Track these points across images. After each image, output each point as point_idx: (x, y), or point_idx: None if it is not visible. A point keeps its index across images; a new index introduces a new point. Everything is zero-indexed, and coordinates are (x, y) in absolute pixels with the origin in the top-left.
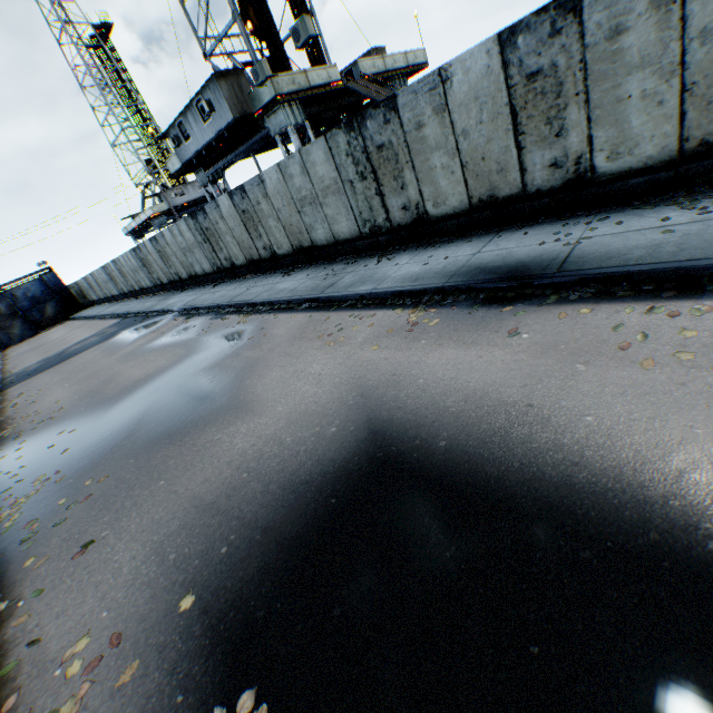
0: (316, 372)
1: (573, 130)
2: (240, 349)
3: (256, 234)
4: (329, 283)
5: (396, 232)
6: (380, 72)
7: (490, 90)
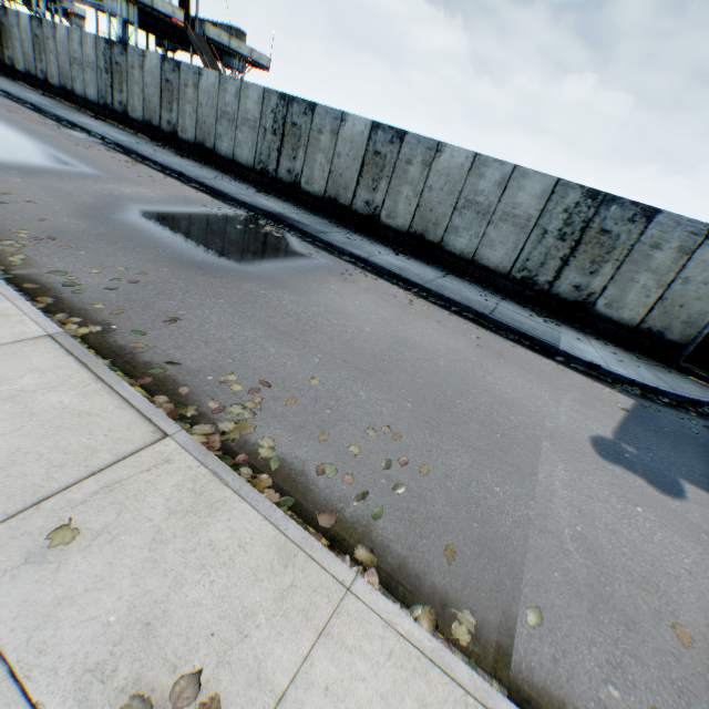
0: None
1: (175, 113)
2: None
3: (41, 59)
4: (54, 108)
5: (115, 114)
6: (223, 45)
7: (157, 75)
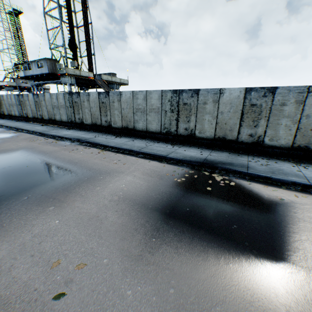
0: (20, 145)
1: (108, 116)
2: (6, 138)
3: (39, 110)
4: (49, 130)
5: (76, 124)
6: (109, 80)
7: (96, 101)
